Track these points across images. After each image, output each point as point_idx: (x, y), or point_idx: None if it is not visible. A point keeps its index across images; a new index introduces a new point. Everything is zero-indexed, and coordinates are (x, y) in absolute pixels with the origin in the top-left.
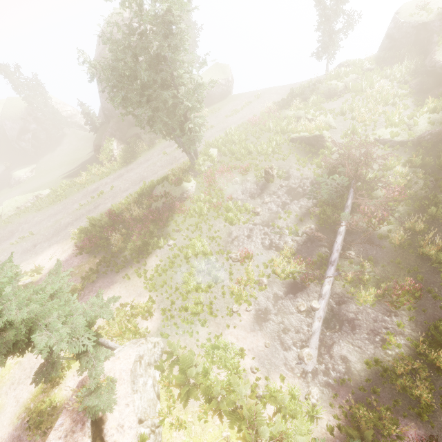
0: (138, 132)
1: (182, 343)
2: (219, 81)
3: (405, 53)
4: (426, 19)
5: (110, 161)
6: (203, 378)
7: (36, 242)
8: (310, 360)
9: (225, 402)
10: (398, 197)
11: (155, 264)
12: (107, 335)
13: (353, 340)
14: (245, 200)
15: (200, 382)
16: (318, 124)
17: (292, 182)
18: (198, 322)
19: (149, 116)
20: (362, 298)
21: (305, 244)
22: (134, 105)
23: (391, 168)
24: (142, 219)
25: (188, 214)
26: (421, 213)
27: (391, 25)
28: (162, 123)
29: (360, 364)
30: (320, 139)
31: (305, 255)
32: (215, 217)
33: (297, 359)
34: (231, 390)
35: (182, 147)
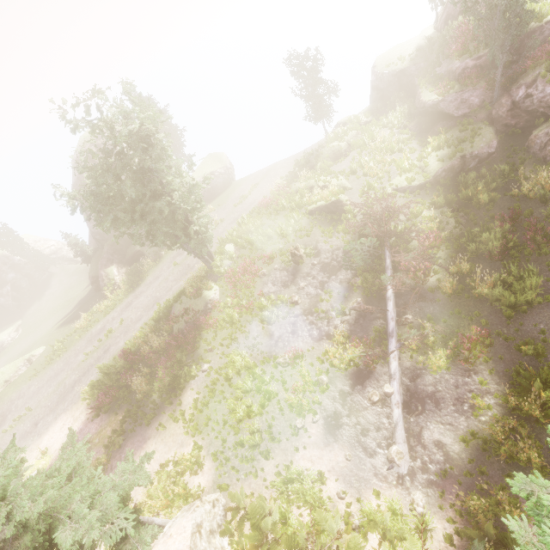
0: (139, 248)
1: (247, 490)
2: (218, 171)
3: (395, 100)
4: (402, 67)
5: (113, 291)
6: (282, 527)
7: (38, 419)
8: (402, 459)
9: (316, 549)
10: (436, 242)
11: (192, 399)
12: (151, 513)
13: (441, 417)
14: (279, 292)
15: (281, 535)
16: (331, 190)
17: (324, 257)
18: (260, 455)
19: (146, 231)
20: (435, 364)
21: (357, 322)
22: (127, 224)
23: (419, 214)
24: (165, 349)
25: (218, 326)
26: (464, 253)
27: (373, 78)
28: (163, 235)
29: (457, 445)
30: (339, 204)
31: (361, 335)
32: (250, 321)
33: (387, 463)
34: (320, 530)
35: (193, 253)
